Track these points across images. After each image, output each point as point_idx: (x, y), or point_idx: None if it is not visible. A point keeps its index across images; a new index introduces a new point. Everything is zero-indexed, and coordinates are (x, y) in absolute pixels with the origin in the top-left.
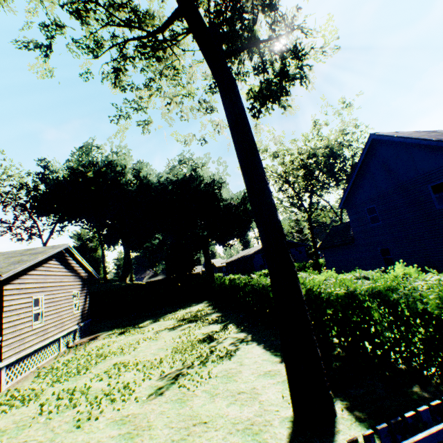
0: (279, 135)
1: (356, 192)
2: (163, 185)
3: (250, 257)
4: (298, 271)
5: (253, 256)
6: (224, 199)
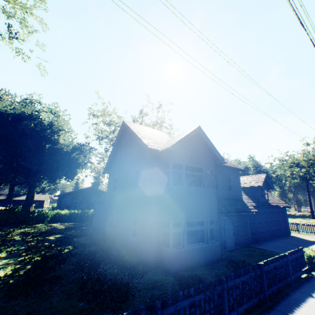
0: (107, 108)
1: (114, 163)
2: (2, 114)
3: (62, 197)
4: (91, 216)
5: (64, 196)
6: (60, 144)
